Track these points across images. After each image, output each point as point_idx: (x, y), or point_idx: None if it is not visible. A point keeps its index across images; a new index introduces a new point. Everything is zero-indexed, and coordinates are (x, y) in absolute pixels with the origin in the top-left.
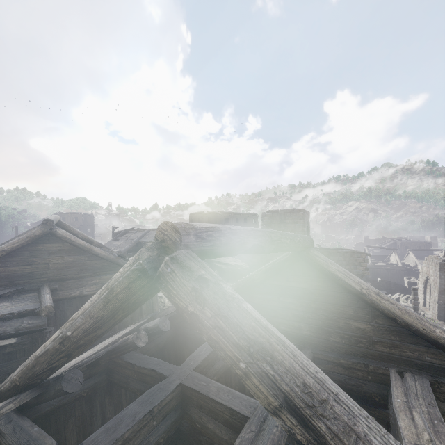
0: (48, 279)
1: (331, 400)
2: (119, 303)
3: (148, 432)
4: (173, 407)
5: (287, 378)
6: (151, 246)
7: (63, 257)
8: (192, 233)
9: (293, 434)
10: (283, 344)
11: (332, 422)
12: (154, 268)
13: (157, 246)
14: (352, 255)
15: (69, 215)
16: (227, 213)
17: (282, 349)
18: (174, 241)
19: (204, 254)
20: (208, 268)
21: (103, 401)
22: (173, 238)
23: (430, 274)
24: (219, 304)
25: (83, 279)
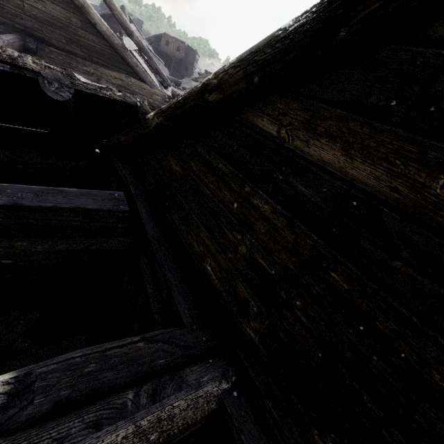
0: (24, 29)
1: None
2: None
3: None
4: None
5: None
6: None
7: (44, 1)
8: None
9: None
10: None
11: None
12: None
13: None
14: None
15: (173, 40)
16: None
17: None
18: None
19: None
20: None
21: None
22: None
23: None
24: None
25: (72, 57)
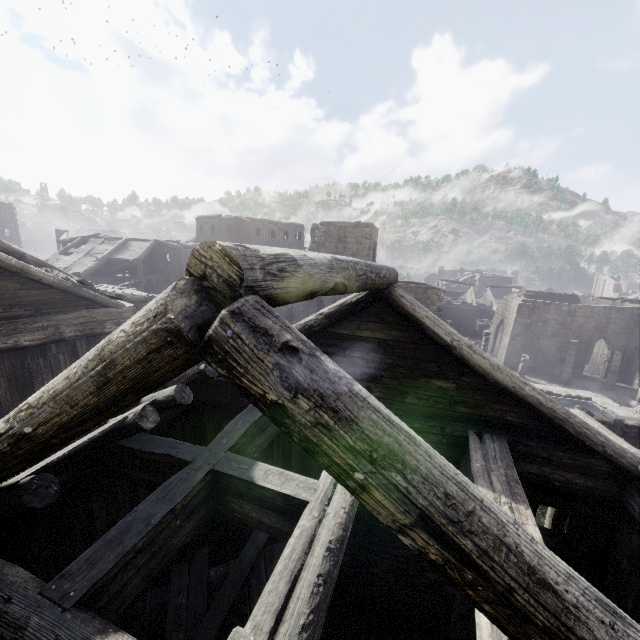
0: None
1: (478, 510)
2: (130, 384)
3: (170, 535)
4: (202, 499)
5: (426, 490)
6: (185, 287)
7: None
8: (258, 265)
9: (426, 553)
10: (415, 442)
11: (481, 538)
12: (196, 327)
13: (195, 287)
14: (425, 291)
15: None
16: (258, 220)
17: (416, 450)
18: (227, 280)
19: (272, 301)
20: (293, 329)
21: (88, 498)
22: (225, 273)
23: (506, 317)
24: (321, 389)
25: (16, 321)
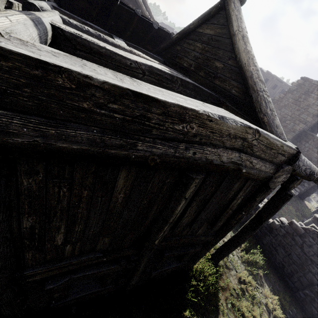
0: None
1: None
2: None
3: None
4: None
5: None
6: None
7: None
8: None
9: None
10: None
11: None
12: None
13: None
14: None
15: (167, 27)
16: (271, 74)
17: None
18: None
19: None
20: None
21: None
22: None
23: None
24: None
25: None
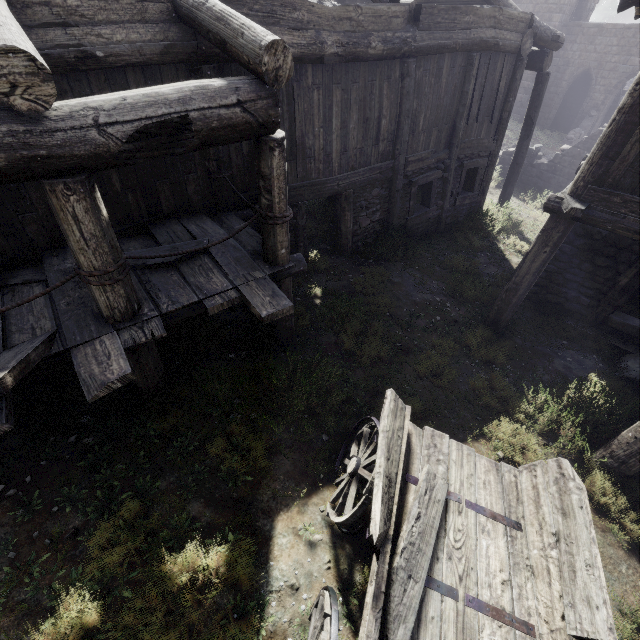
0: None
1: None
2: None
3: None
4: None
5: None
6: None
7: None
8: None
9: None
10: None
11: None
12: None
13: None
14: (636, 34)
15: None
16: None
17: None
18: None
19: None
20: None
21: None
22: None
23: None
24: None
25: None
